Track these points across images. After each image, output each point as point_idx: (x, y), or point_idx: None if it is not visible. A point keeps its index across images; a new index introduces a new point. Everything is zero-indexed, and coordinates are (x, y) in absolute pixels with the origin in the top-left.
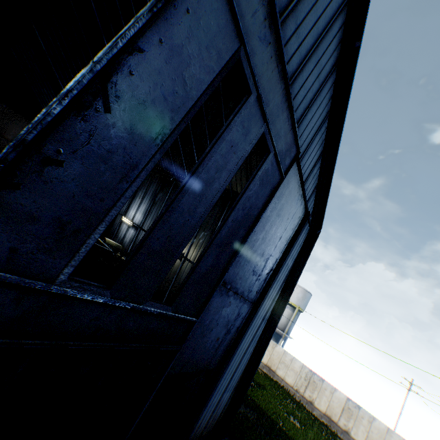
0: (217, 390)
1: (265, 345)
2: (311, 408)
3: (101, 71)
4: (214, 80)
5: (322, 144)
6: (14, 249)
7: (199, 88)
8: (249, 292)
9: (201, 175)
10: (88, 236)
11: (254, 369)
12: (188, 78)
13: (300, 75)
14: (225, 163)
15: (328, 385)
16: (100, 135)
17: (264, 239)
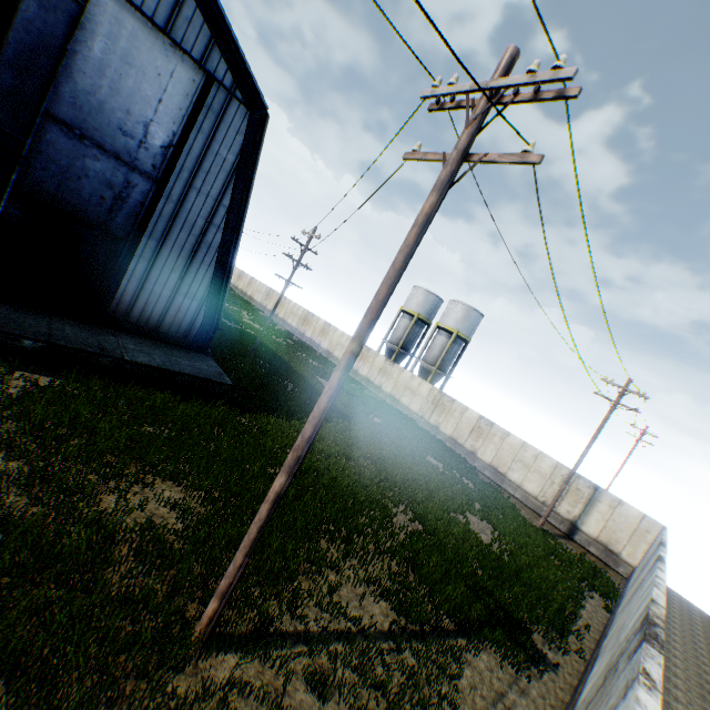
0: (155, 279)
1: (231, 262)
2: (436, 433)
3: None
4: None
5: None
6: None
7: None
8: (134, 160)
9: None
10: None
11: (225, 288)
12: None
13: None
14: None
15: (459, 406)
16: None
17: (117, 92)
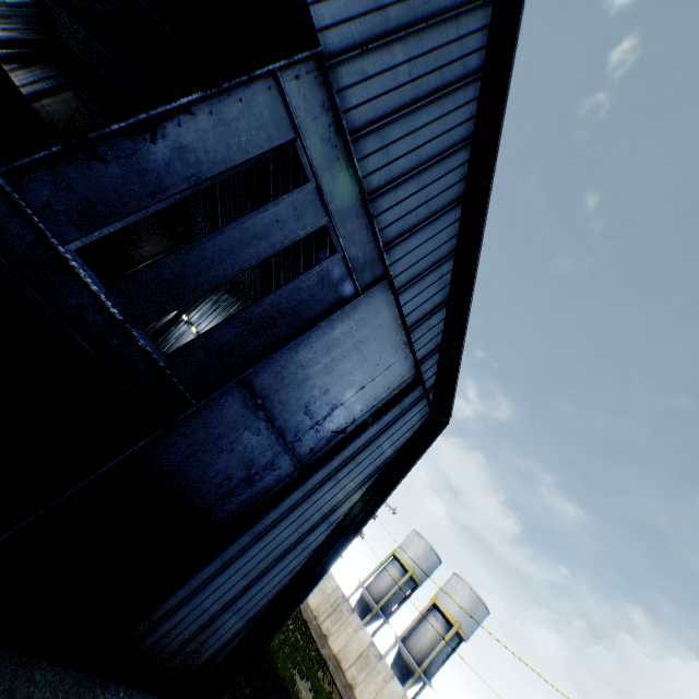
0: (215, 586)
1: (320, 572)
2: None
3: (157, 117)
4: (262, 156)
5: (446, 290)
6: (50, 203)
7: (243, 156)
8: (296, 439)
9: (233, 231)
10: (105, 226)
11: (292, 607)
12: (233, 144)
13: (393, 192)
14: (266, 234)
15: None
16: (142, 156)
17: (329, 369)
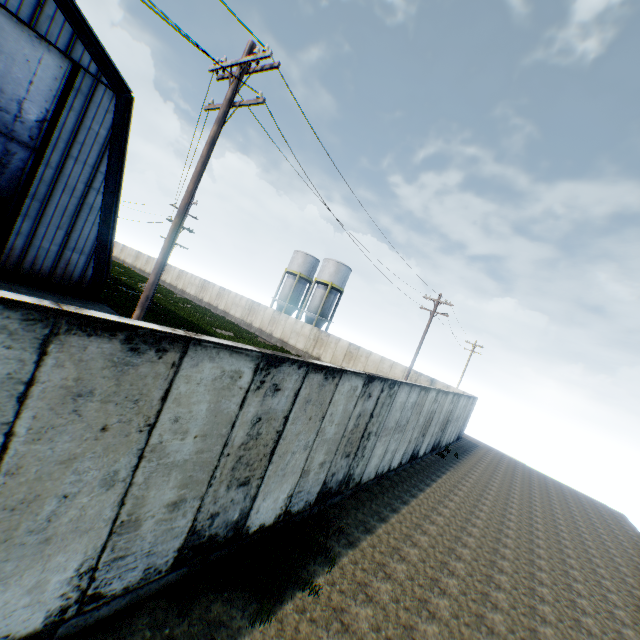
0: (43, 235)
1: (114, 220)
2: None
3: None
4: None
5: None
6: None
7: None
8: (11, 131)
9: None
10: None
11: (111, 243)
12: None
13: None
14: None
15: (334, 338)
16: None
17: None
